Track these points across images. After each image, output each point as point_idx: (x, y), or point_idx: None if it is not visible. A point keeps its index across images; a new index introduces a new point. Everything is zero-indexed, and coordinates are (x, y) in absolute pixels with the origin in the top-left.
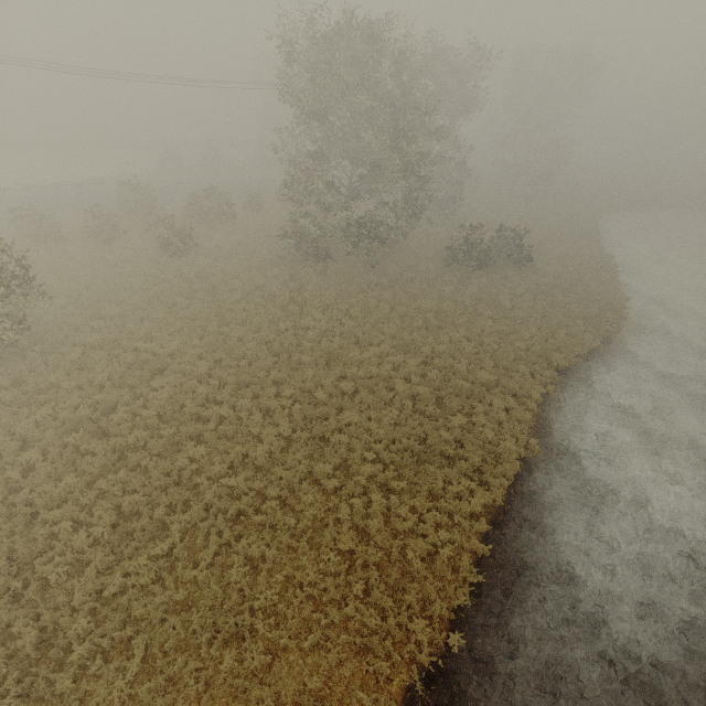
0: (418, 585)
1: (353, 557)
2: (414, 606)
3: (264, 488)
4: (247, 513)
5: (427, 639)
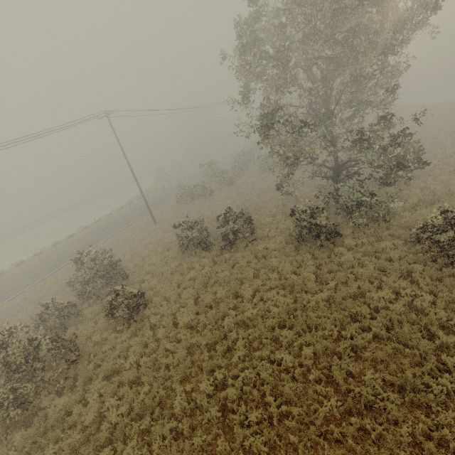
0: None
1: None
2: None
3: None
4: None
5: None
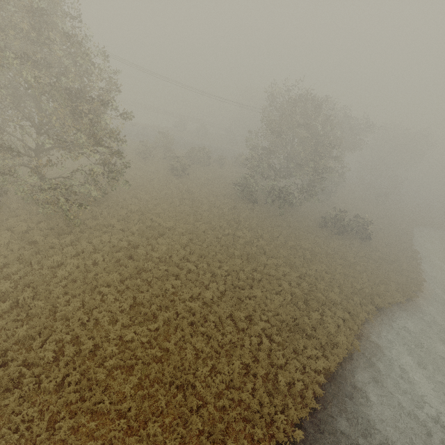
0: (281, 397)
1: (248, 369)
2: (277, 407)
3: (206, 314)
4: (196, 324)
5: (282, 428)
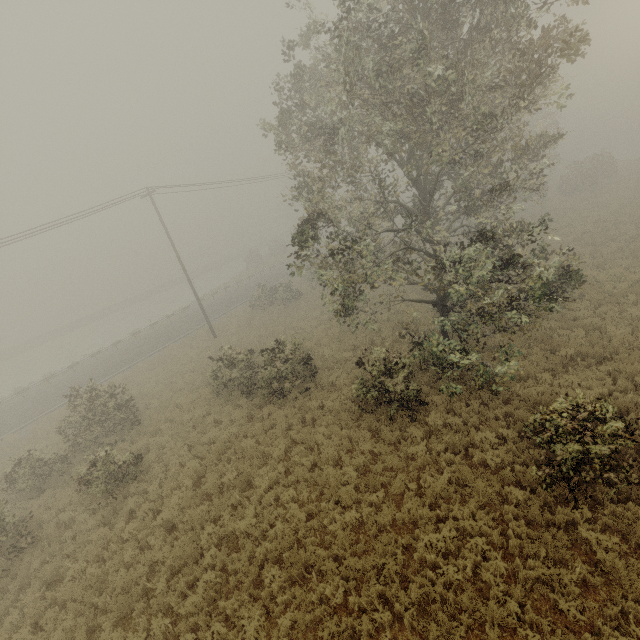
0: None
1: None
2: None
3: None
4: None
5: None
